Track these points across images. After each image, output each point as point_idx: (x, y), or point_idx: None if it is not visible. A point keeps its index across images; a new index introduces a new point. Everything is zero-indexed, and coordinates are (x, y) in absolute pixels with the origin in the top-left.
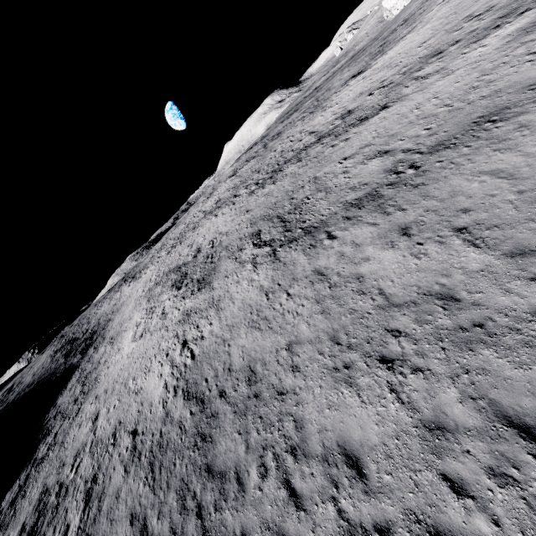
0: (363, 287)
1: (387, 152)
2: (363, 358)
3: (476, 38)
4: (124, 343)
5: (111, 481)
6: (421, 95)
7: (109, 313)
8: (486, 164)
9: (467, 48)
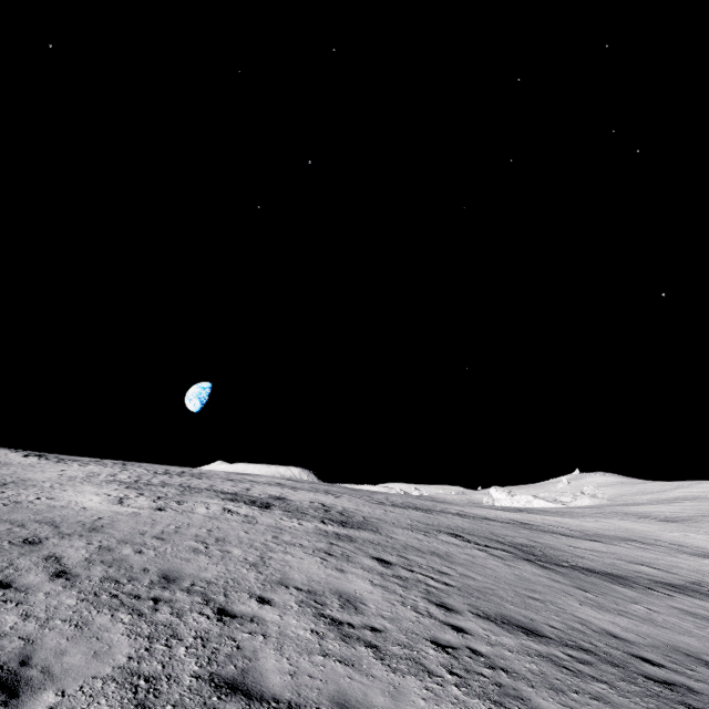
0: None
1: (659, 568)
2: None
3: (691, 554)
4: (73, 497)
5: (299, 676)
6: (656, 555)
7: None
8: None
9: (685, 554)
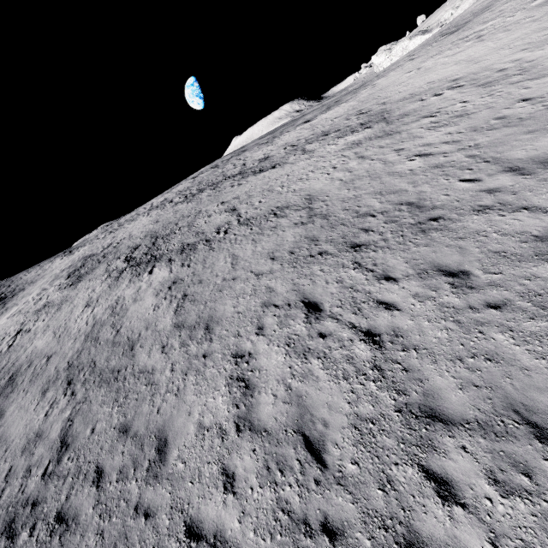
0: (118, 322)
1: (234, 210)
2: (65, 377)
3: (342, 135)
4: (4, 317)
5: None
6: (288, 169)
7: (28, 282)
8: (240, 249)
9: (333, 140)
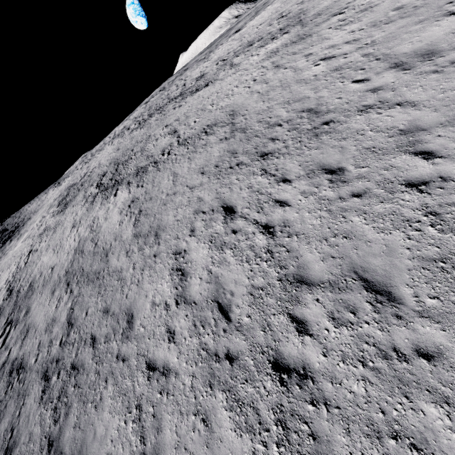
0: (95, 237)
1: (175, 132)
2: (65, 281)
3: (263, 44)
4: (19, 242)
5: None
6: (218, 85)
7: (32, 212)
8: (179, 167)
9: (256, 50)
